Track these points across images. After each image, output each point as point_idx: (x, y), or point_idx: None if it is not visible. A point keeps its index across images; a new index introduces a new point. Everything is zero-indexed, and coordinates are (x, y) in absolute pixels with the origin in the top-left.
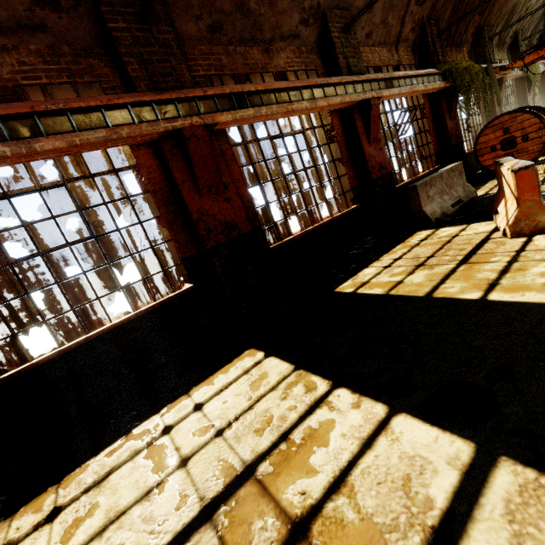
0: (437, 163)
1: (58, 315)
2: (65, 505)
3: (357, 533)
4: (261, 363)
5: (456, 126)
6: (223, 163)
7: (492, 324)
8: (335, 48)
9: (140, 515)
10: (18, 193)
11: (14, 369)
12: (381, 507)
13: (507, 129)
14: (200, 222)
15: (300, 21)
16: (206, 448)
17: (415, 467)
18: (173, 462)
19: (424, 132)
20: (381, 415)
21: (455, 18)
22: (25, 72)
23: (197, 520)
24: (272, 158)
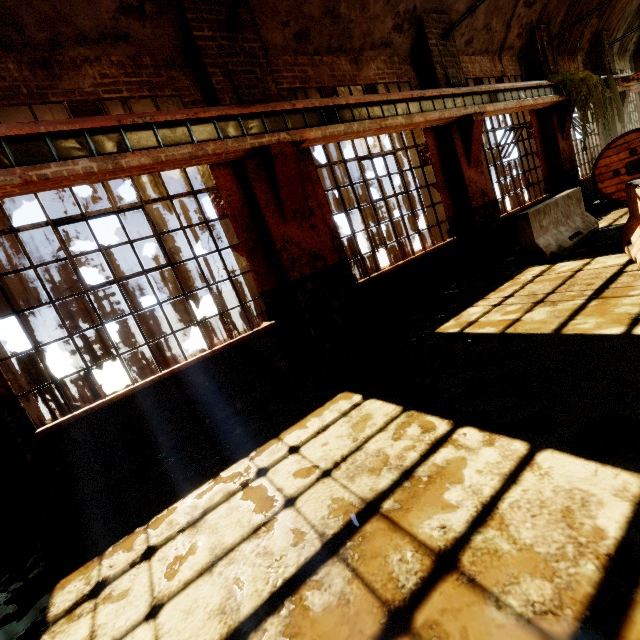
0: (546, 191)
1: (132, 349)
2: (159, 544)
3: (517, 562)
4: (361, 405)
5: (569, 147)
6: (309, 186)
7: None
8: (433, 58)
9: (251, 551)
10: (96, 215)
11: (86, 406)
12: (540, 538)
13: (635, 149)
14: (284, 251)
15: (393, 27)
16: (314, 488)
17: (575, 499)
18: (277, 502)
19: (531, 154)
20: (521, 452)
21: (568, 21)
22: (107, 85)
23: (321, 555)
24: (359, 182)
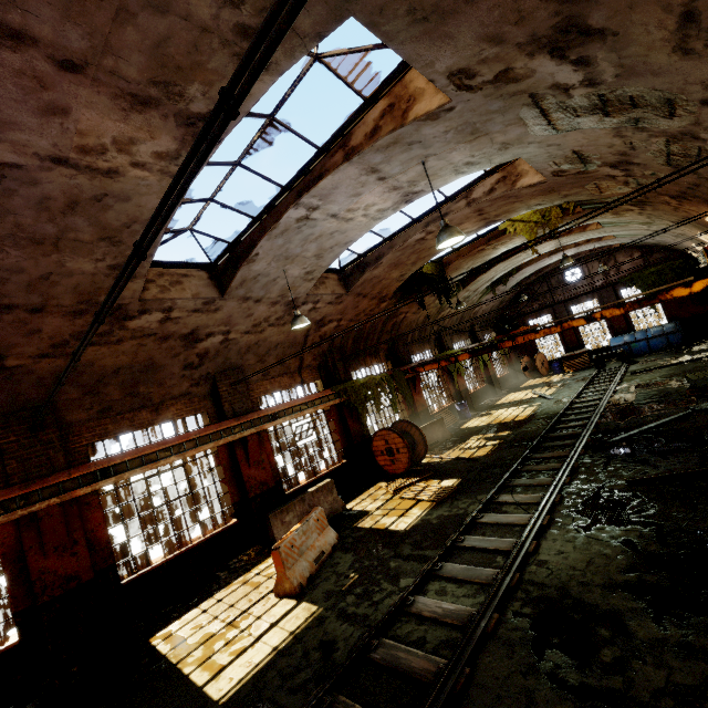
0: (345, 457)
1: None
2: None
3: None
4: None
5: (361, 426)
6: (79, 522)
7: (162, 705)
8: (222, 399)
9: None
10: None
11: None
12: None
13: (387, 440)
14: (38, 581)
15: (191, 385)
16: None
17: None
18: None
19: (330, 433)
20: None
21: (360, 342)
22: None
23: None
24: (143, 496)
